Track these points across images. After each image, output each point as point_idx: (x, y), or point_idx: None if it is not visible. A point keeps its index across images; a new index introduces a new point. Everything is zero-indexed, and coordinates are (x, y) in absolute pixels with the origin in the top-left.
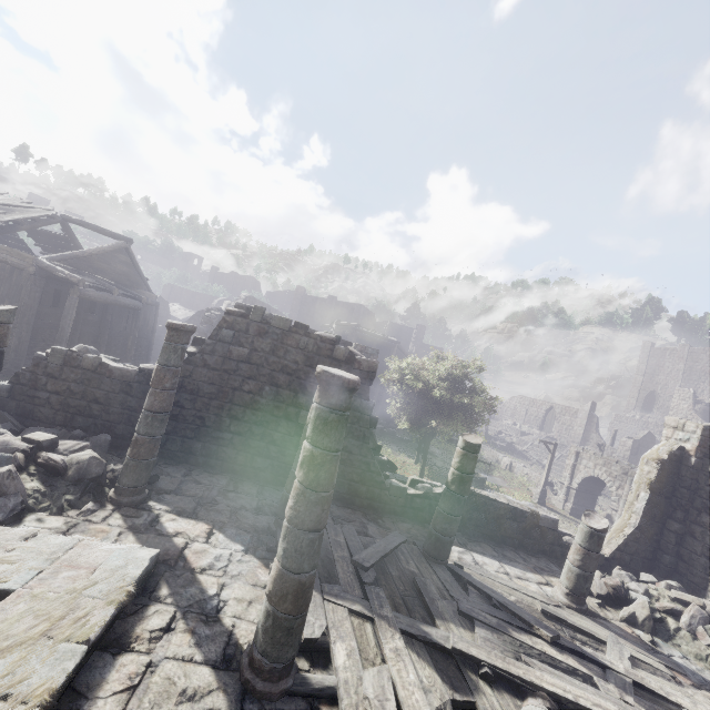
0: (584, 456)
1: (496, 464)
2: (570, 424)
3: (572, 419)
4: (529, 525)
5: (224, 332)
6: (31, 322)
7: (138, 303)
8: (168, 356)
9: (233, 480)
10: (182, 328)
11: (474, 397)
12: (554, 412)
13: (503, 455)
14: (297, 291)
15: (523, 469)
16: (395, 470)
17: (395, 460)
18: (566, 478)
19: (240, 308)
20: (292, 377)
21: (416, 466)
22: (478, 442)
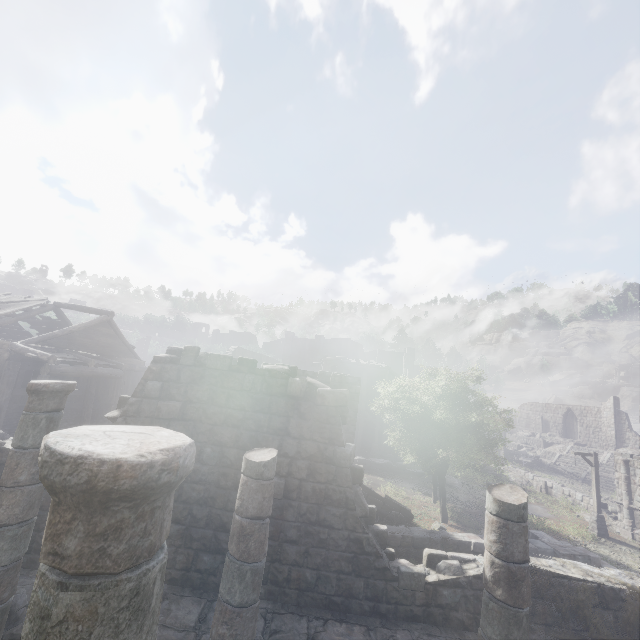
0: (636, 465)
1: (528, 486)
2: (596, 425)
3: (597, 420)
4: (633, 614)
5: (150, 385)
6: (3, 408)
7: (118, 371)
8: (23, 433)
9: (166, 600)
10: (44, 389)
11: (483, 414)
12: (572, 414)
13: (532, 474)
14: (287, 336)
15: (562, 490)
16: (411, 519)
17: (410, 503)
18: (622, 496)
19: (172, 353)
20: (239, 430)
21: (436, 506)
22: (520, 499)
